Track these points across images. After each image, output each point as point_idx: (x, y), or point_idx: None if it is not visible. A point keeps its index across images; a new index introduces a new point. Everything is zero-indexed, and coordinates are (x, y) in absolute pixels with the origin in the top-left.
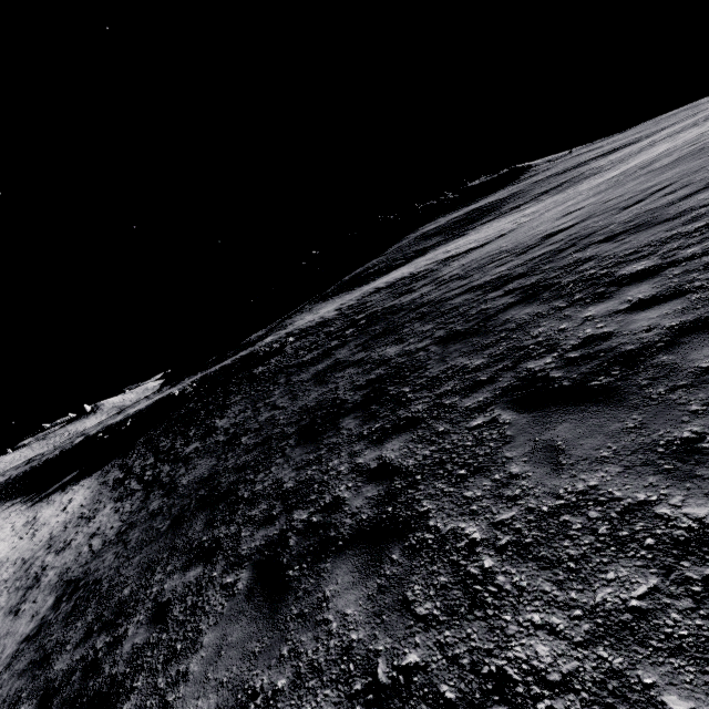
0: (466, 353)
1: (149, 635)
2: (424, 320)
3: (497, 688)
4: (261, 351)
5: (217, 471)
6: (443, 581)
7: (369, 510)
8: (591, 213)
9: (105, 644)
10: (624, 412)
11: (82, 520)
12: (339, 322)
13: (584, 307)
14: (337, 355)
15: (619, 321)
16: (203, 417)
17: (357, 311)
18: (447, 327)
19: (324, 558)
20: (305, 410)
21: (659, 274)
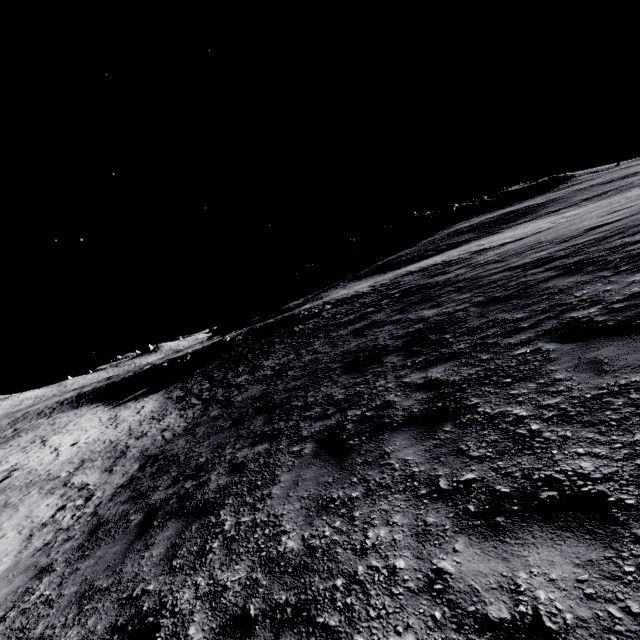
0: (507, 311)
1: (230, 479)
2: (461, 291)
3: (546, 484)
4: (301, 314)
5: (269, 392)
6: (494, 438)
7: (419, 406)
8: None
9: (193, 485)
10: None
11: (154, 420)
12: (373, 296)
13: (630, 274)
14: (373, 317)
15: None
16: (250, 358)
17: (390, 288)
18: (485, 295)
19: (381, 433)
20: (347, 353)
21: None
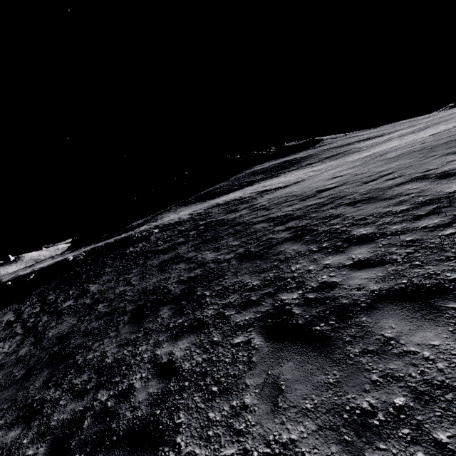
0: (250, 273)
1: None
2: (236, 237)
3: None
4: (135, 236)
5: (73, 331)
6: None
7: (145, 407)
8: (346, 180)
9: None
10: (329, 365)
11: None
12: (189, 224)
13: (326, 255)
14: (179, 249)
15: (344, 275)
16: (83, 280)
17: (201, 218)
18: (246, 246)
19: (97, 452)
20: (144, 291)
21: (374, 241)
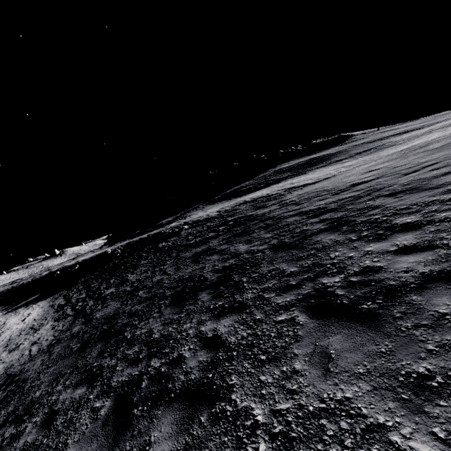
0: (287, 261)
1: (36, 436)
2: (267, 230)
3: None
4: (167, 232)
5: (118, 313)
6: None
7: (197, 372)
8: (383, 173)
9: (10, 435)
10: (380, 337)
11: (31, 330)
12: (217, 220)
13: (367, 243)
14: (210, 243)
15: (388, 260)
16: (122, 270)
17: (229, 215)
18: (279, 238)
19: (158, 405)
20: (181, 279)
21: (420, 228)
